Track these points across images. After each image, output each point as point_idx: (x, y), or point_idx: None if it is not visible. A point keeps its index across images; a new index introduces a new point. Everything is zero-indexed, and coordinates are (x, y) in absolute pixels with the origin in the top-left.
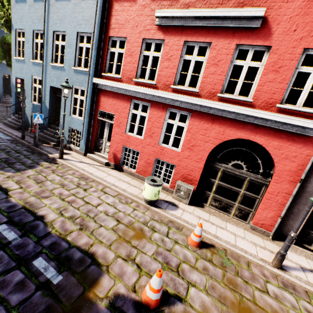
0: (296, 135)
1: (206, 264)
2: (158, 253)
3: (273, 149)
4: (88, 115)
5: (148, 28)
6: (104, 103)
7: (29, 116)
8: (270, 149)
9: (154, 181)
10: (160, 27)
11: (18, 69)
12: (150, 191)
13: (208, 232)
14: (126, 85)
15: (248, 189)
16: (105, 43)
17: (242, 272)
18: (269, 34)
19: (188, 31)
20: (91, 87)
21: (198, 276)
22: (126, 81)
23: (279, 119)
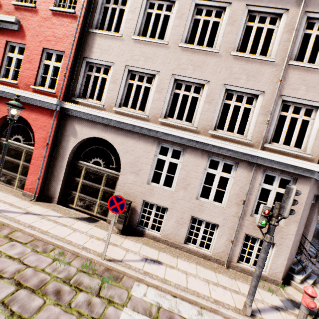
0: (44, 109)
1: None
2: None
3: (32, 121)
4: None
5: None
6: None
7: None
8: (31, 122)
9: None
10: None
11: None
12: None
13: None
14: None
15: (25, 160)
16: None
17: None
18: (25, 36)
19: None
20: None
21: None
22: None
23: (27, 95)
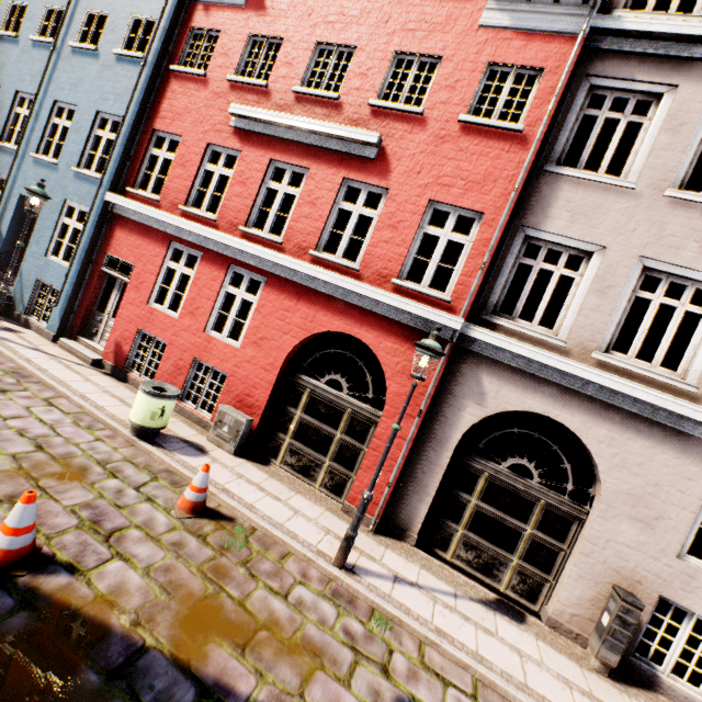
0: (417, 332)
1: (187, 539)
2: (89, 506)
3: (385, 355)
4: (82, 260)
5: (219, 129)
6: (120, 243)
7: None
8: (380, 355)
9: (165, 392)
10: (237, 130)
11: None
12: (143, 406)
13: (237, 498)
14: (164, 214)
15: (348, 431)
16: (144, 139)
17: (260, 562)
18: (388, 171)
19: (278, 145)
20: (100, 208)
21: (150, 550)
22: (168, 208)
23: (389, 301)
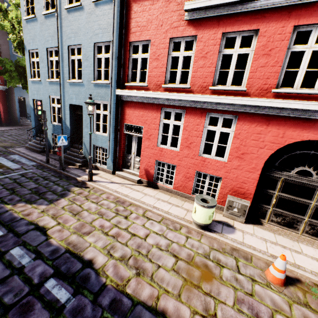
0: None
1: (305, 312)
2: (239, 301)
3: None
4: (114, 131)
5: (175, 25)
6: (130, 116)
7: (50, 138)
8: None
9: (204, 200)
10: (190, 21)
11: (35, 91)
12: (203, 214)
13: None
14: (155, 93)
15: None
16: (125, 50)
17: None
18: None
19: (226, 21)
20: (114, 100)
21: None
22: (154, 88)
23: None
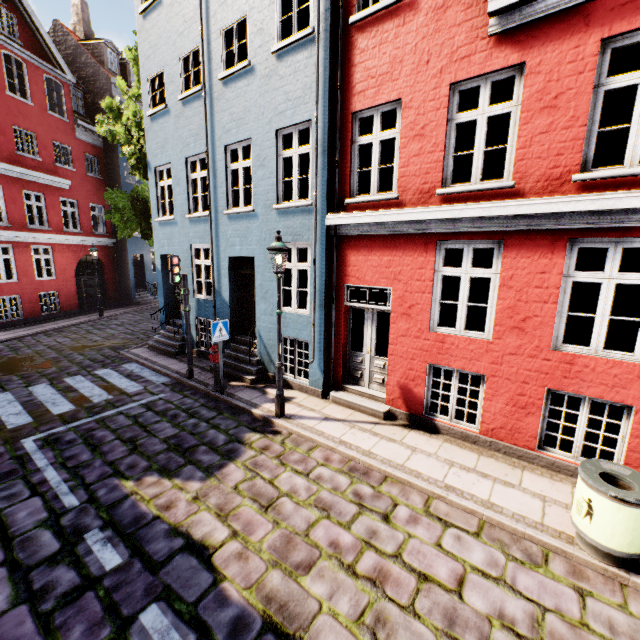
0: None
1: None
2: None
3: None
4: (323, 302)
5: (463, 54)
6: (359, 267)
7: (192, 325)
8: None
9: (607, 477)
10: (502, 36)
11: (165, 239)
12: (623, 523)
13: None
14: (422, 210)
15: None
16: (343, 132)
17: None
18: None
19: (612, 8)
20: (323, 237)
21: None
22: (415, 200)
23: None
